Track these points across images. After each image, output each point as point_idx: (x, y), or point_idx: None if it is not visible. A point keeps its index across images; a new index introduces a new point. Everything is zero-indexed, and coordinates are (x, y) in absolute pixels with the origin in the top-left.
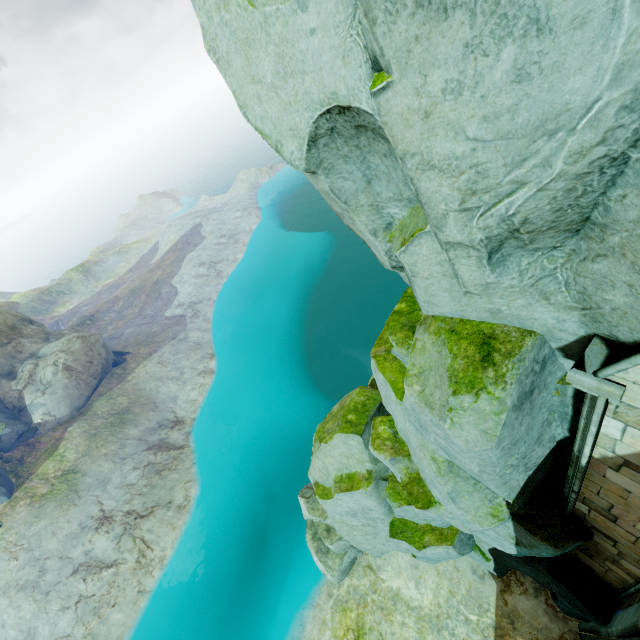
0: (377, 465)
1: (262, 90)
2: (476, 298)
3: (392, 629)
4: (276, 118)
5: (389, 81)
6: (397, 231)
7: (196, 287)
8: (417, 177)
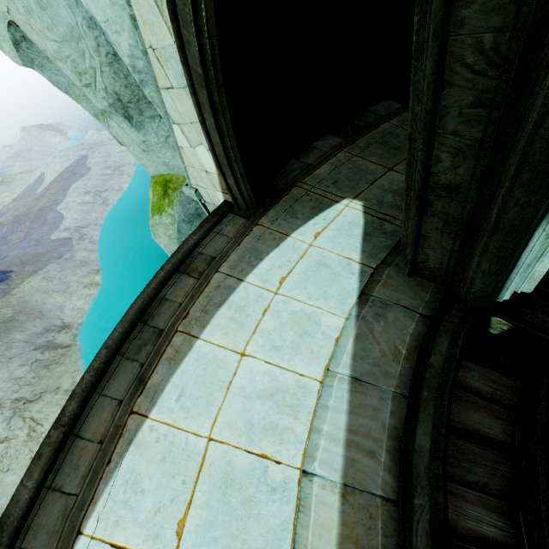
0: None
1: None
2: (151, 155)
3: None
4: None
5: (7, 5)
6: None
7: (82, 213)
8: (59, 66)
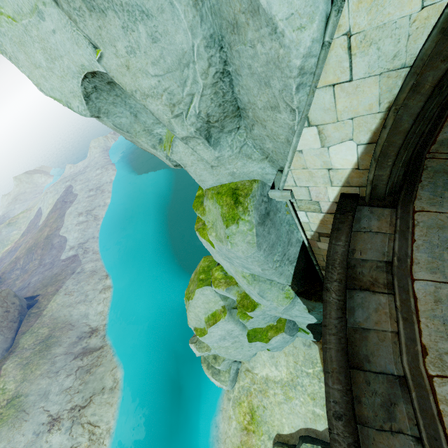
0: (227, 301)
1: (44, 72)
2: (219, 169)
3: (269, 400)
4: (59, 87)
5: (101, 52)
6: (166, 142)
7: (80, 232)
8: (145, 104)
